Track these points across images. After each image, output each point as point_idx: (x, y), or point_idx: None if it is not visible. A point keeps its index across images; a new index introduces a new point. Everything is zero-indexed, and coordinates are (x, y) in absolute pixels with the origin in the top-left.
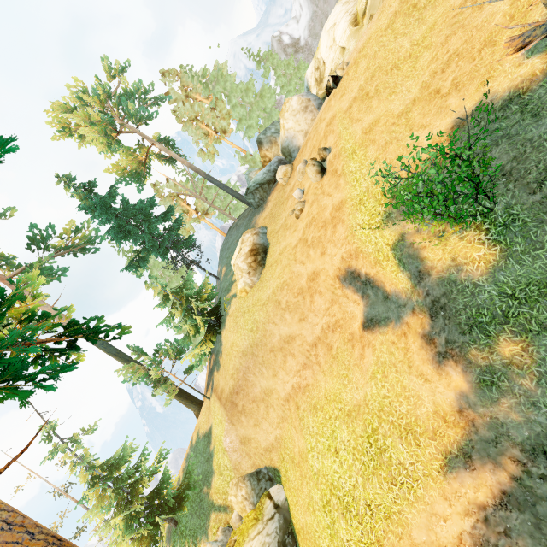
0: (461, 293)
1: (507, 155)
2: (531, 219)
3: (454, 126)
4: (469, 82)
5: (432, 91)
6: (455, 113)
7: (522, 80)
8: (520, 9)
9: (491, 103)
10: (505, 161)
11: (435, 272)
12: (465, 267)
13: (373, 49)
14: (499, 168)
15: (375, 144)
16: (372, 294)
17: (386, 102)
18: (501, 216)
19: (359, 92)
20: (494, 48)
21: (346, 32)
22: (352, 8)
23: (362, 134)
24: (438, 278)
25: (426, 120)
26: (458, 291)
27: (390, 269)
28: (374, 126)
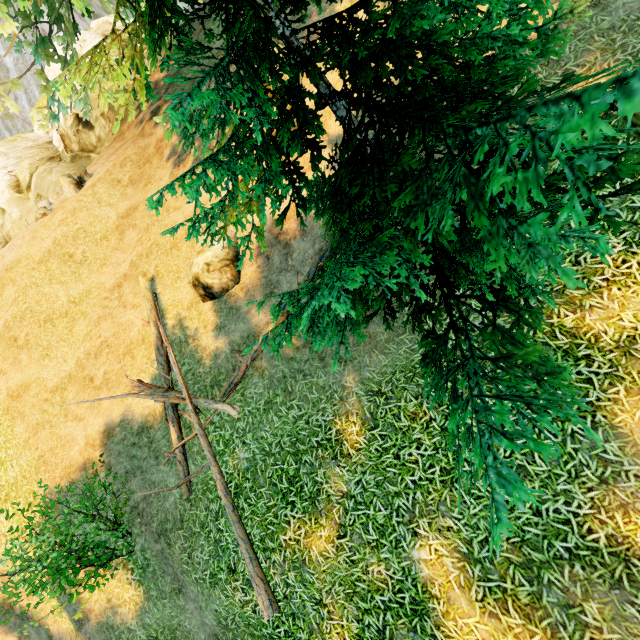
0: (119, 639)
1: (141, 491)
2: (158, 566)
3: (106, 430)
4: (117, 385)
5: (87, 375)
6: (106, 414)
7: (150, 413)
8: (148, 336)
9: (132, 423)
10: (140, 498)
11: (94, 615)
12: (119, 609)
13: (23, 280)
14: (136, 505)
15: (25, 419)
16: (33, 632)
17: (39, 366)
18: (140, 558)
19: (5, 330)
20: (133, 361)
21: (5, 193)
22: (13, 167)
23: (8, 397)
24: (98, 622)
25: (81, 411)
26: (117, 637)
27: (50, 603)
28: (24, 391)
